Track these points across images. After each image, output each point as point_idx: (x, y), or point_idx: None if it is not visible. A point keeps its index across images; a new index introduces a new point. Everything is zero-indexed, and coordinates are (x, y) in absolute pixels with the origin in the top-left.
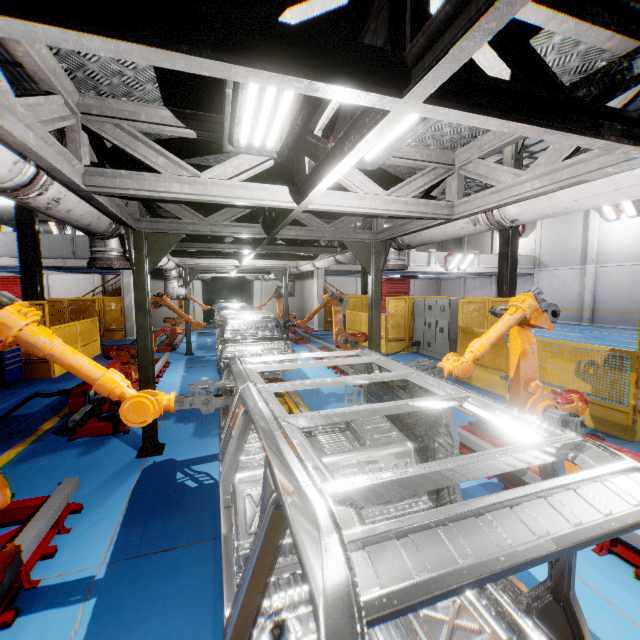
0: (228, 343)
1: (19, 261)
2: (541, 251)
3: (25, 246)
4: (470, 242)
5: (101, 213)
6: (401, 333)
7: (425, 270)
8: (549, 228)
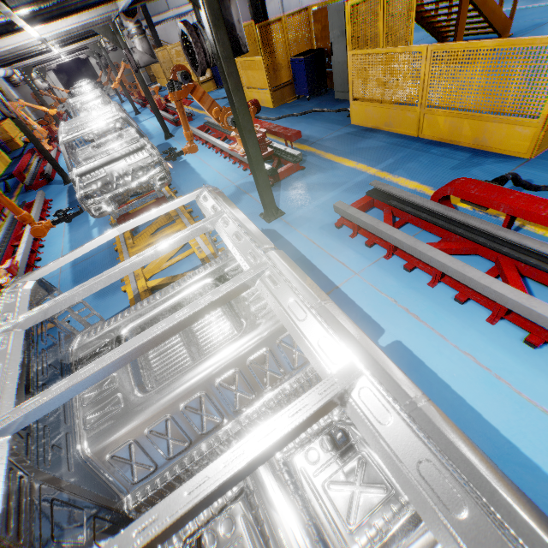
0: (79, 104)
1: None
2: None
3: None
4: None
5: (12, 70)
6: None
7: None
8: None
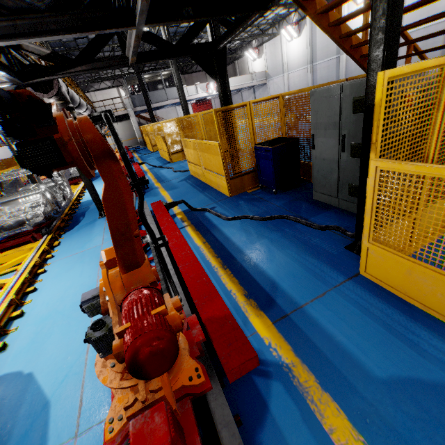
0: None
1: None
2: (267, 67)
3: None
4: (239, 65)
5: None
6: None
7: (196, 97)
8: (268, 50)
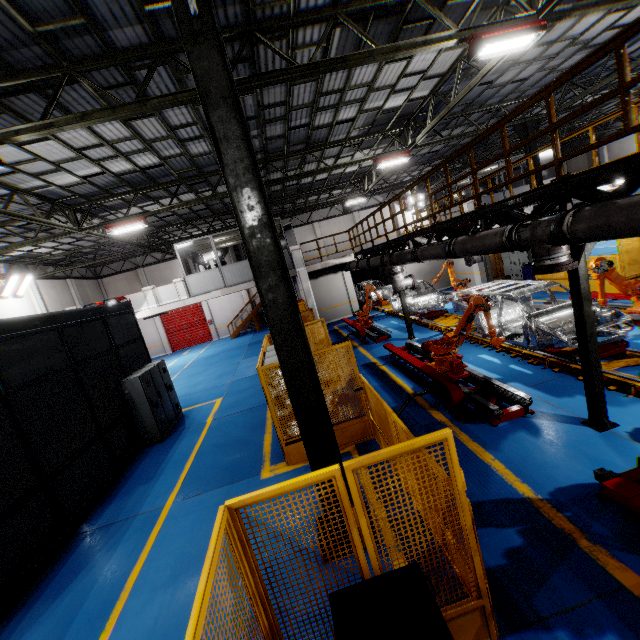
0: (538, 318)
1: (222, 292)
2: None
3: None
4: (611, 146)
5: None
6: (637, 269)
7: None
8: None
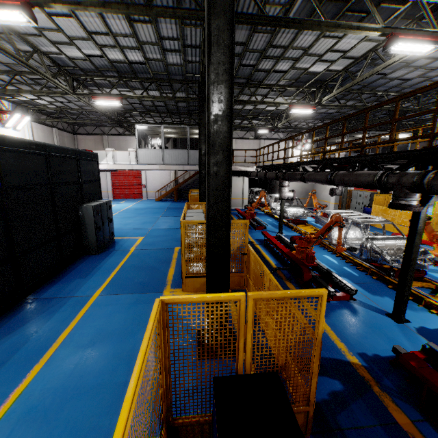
0: (373, 240)
1: (160, 167)
2: None
3: (202, 165)
4: None
5: None
6: None
7: None
8: None
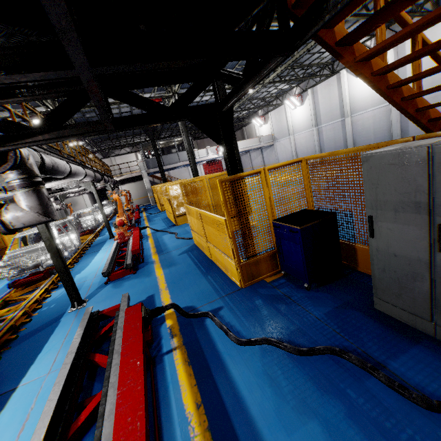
0: None
1: None
2: (274, 131)
3: None
4: (247, 130)
5: None
6: None
7: (206, 159)
8: (274, 117)
